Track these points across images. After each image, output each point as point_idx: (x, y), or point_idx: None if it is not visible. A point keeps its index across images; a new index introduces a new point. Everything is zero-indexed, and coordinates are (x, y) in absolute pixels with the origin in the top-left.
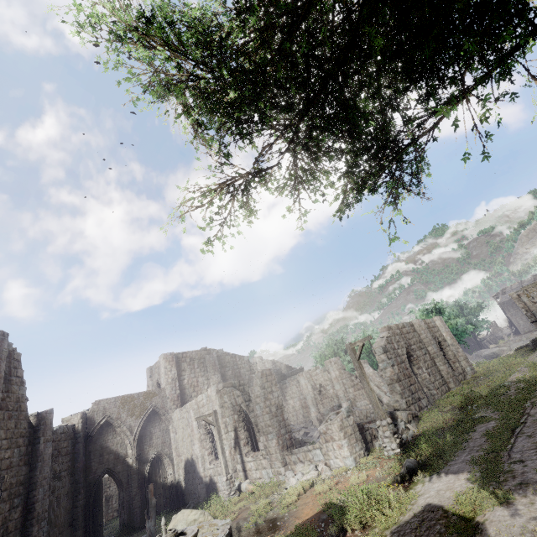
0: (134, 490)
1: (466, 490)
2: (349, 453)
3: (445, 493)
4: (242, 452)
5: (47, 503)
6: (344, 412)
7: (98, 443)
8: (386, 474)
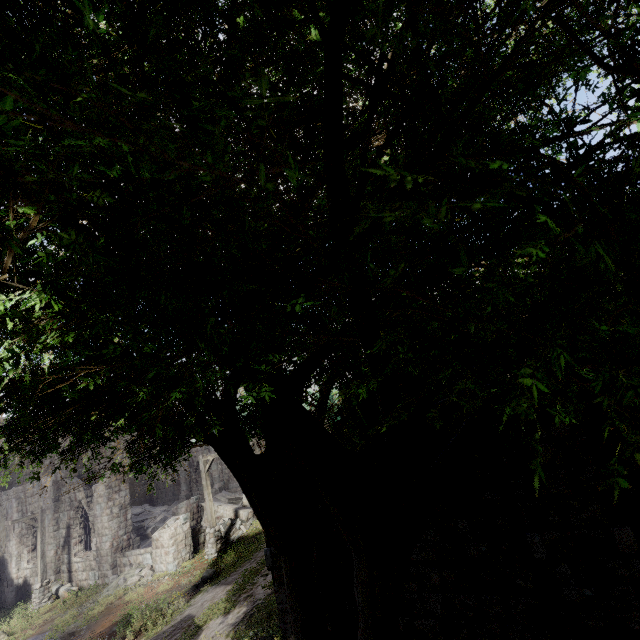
0: None
1: (218, 602)
2: (173, 559)
3: (205, 604)
4: (71, 552)
5: None
6: (181, 519)
7: None
8: (190, 581)
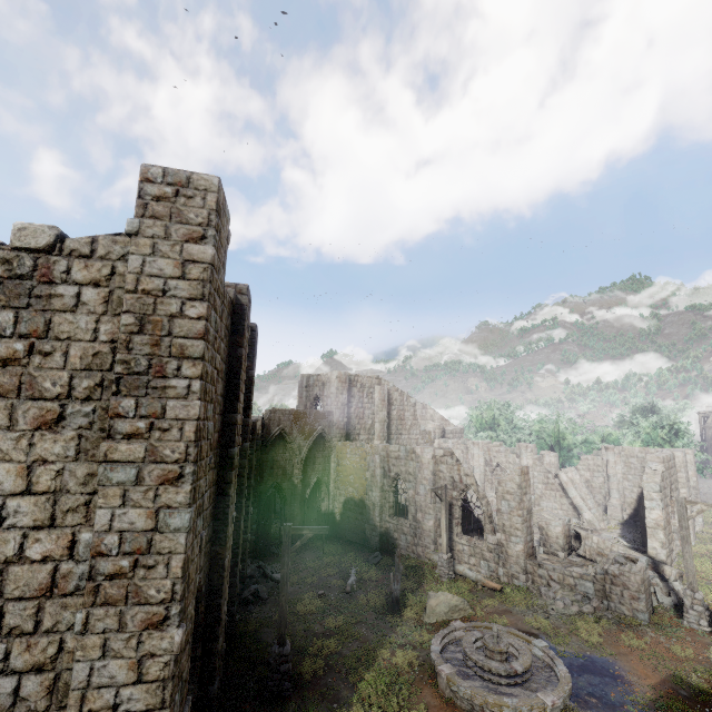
0: (296, 510)
1: None
2: (646, 609)
3: None
4: (452, 531)
5: (250, 513)
6: (644, 564)
7: (270, 454)
8: None
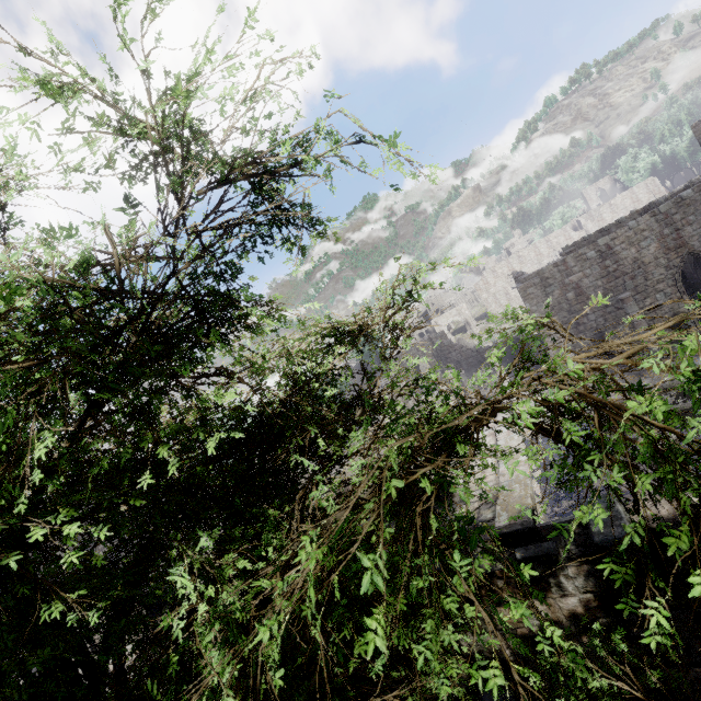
0: None
1: None
2: None
3: None
4: None
5: None
6: None
7: None
8: None
